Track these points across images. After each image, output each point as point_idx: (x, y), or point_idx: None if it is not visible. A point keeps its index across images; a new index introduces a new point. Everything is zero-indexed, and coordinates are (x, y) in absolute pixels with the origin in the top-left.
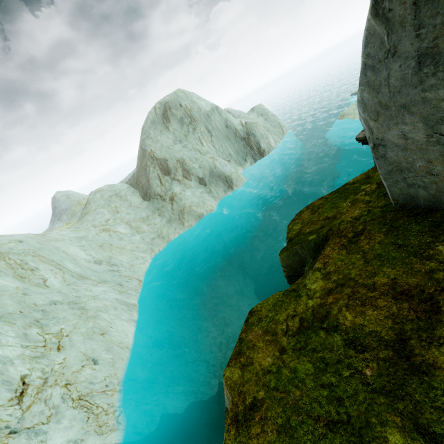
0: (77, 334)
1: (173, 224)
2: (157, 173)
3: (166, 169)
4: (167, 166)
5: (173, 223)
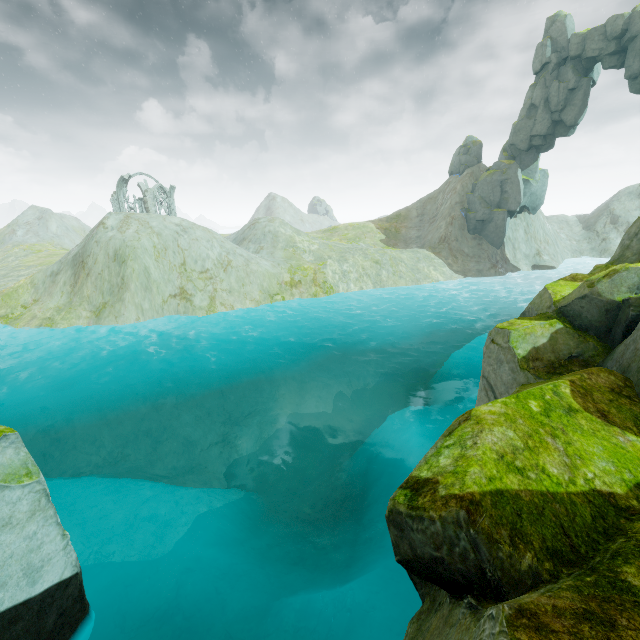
0: (552, 246)
1: (594, 251)
2: (606, 221)
3: (615, 222)
4: (617, 220)
5: (595, 250)
